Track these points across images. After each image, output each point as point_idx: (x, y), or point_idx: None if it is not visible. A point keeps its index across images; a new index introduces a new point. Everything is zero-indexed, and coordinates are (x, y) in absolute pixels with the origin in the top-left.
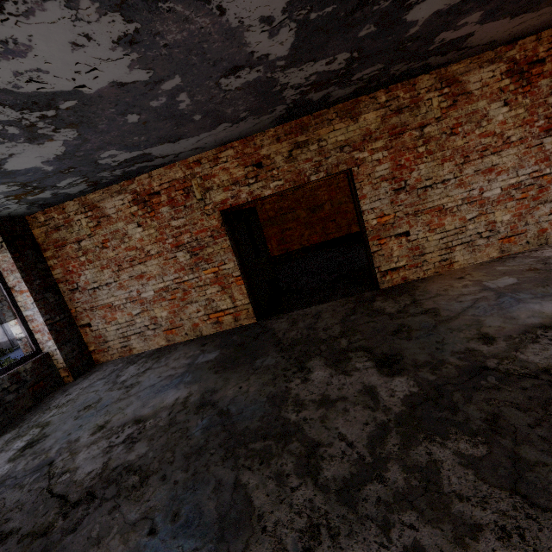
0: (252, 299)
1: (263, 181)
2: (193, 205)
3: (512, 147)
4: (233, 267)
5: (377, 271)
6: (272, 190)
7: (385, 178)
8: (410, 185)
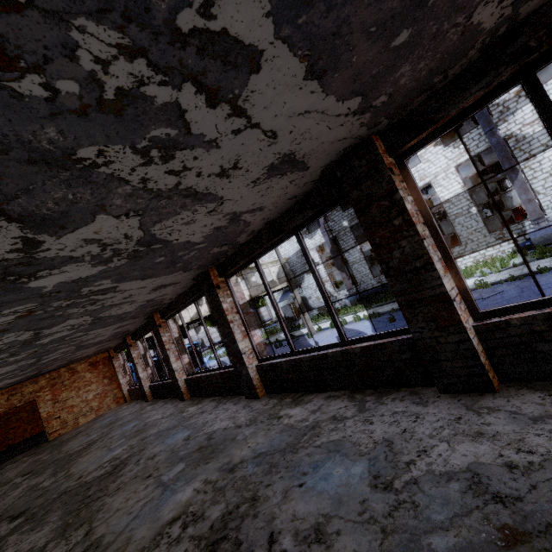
0: None
1: None
2: None
3: (95, 383)
4: None
5: (47, 434)
6: None
7: (50, 399)
8: (60, 400)
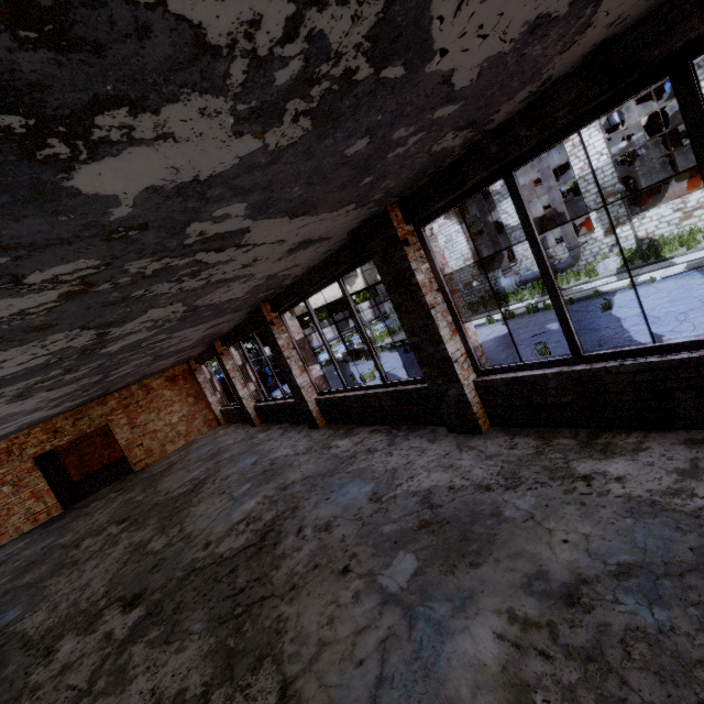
0: (59, 500)
1: (60, 438)
2: (14, 459)
3: (177, 403)
4: (44, 485)
5: (131, 464)
6: (66, 441)
7: (126, 424)
8: (138, 424)
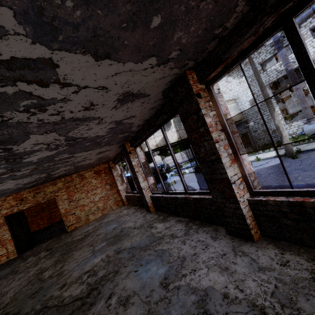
0: (17, 247)
1: (23, 204)
2: None
3: (99, 188)
4: (8, 236)
5: (66, 226)
6: (27, 207)
7: (66, 199)
8: (73, 200)
